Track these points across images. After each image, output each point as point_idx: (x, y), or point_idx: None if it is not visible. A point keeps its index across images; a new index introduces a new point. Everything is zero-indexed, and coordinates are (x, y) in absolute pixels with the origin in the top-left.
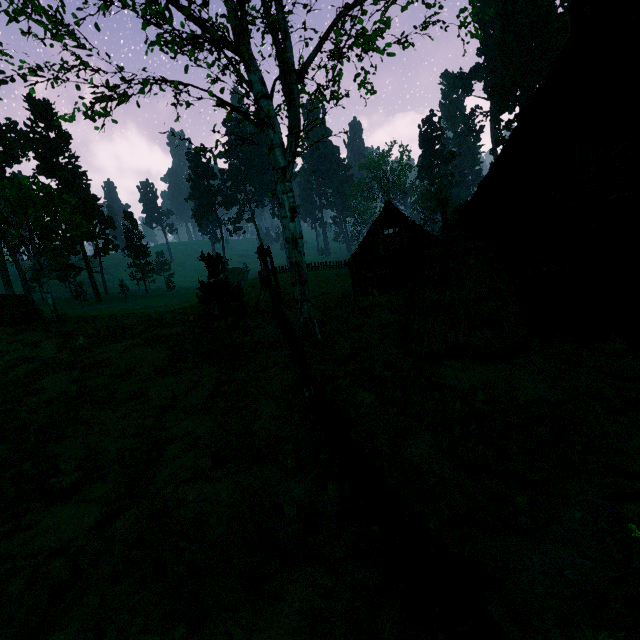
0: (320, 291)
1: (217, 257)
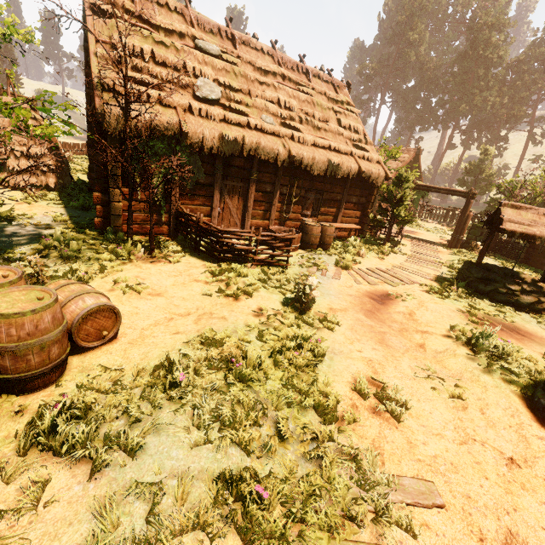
0: None
1: None
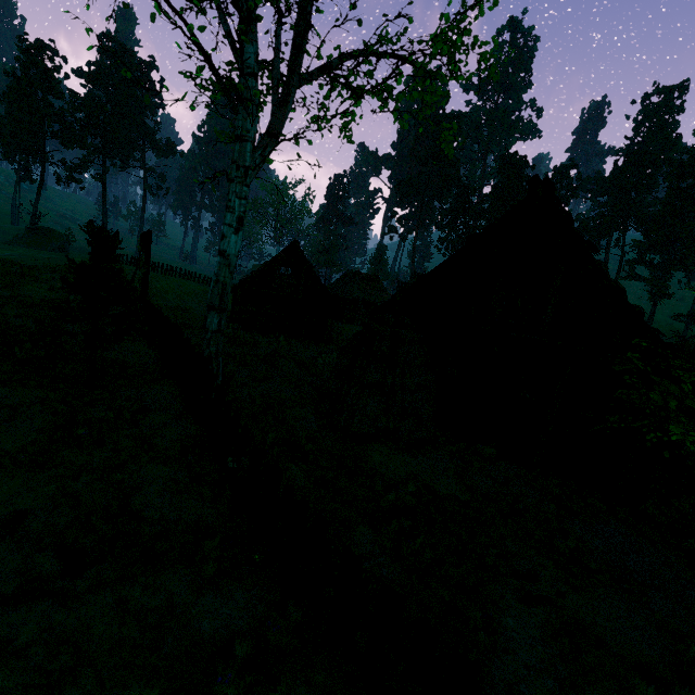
0: (181, 305)
1: (117, 236)
